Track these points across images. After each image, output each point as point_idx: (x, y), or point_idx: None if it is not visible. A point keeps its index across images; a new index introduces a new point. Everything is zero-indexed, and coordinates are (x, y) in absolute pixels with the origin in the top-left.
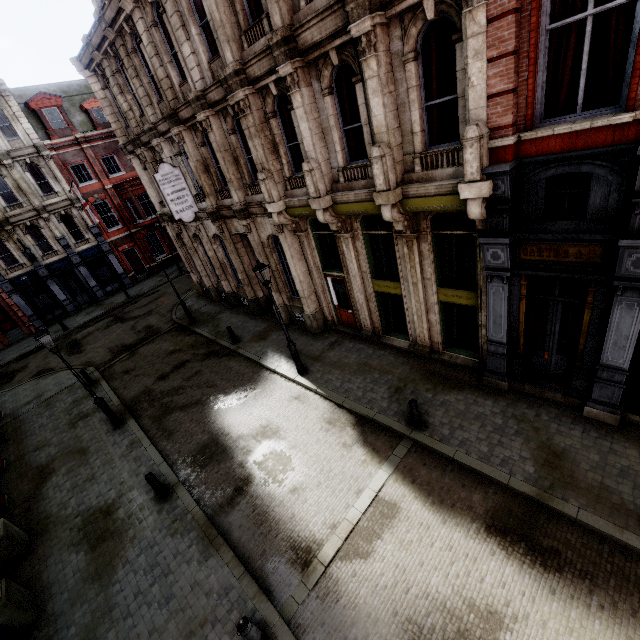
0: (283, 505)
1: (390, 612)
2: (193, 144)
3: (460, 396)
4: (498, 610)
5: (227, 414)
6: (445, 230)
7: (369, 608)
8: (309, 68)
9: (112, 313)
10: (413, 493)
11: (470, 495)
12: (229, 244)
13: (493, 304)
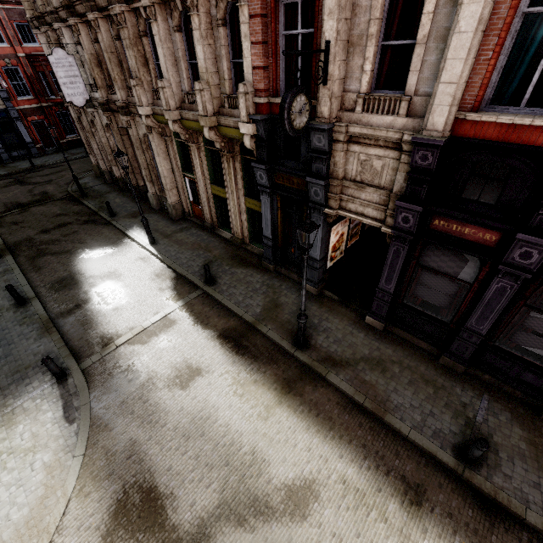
0: (105, 316)
1: (144, 367)
2: (88, 38)
3: (245, 271)
4: (202, 368)
5: (87, 262)
6: (250, 156)
7: (134, 365)
8: (166, 6)
9: (14, 176)
10: (188, 317)
11: (220, 320)
12: (116, 135)
13: (264, 210)
